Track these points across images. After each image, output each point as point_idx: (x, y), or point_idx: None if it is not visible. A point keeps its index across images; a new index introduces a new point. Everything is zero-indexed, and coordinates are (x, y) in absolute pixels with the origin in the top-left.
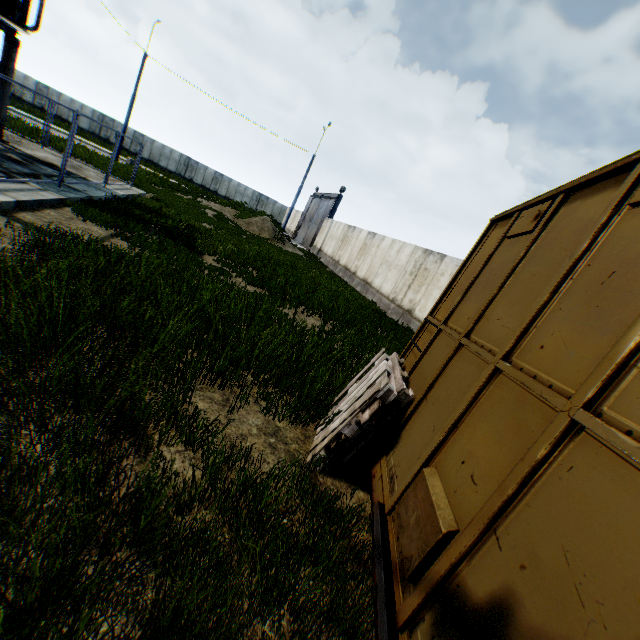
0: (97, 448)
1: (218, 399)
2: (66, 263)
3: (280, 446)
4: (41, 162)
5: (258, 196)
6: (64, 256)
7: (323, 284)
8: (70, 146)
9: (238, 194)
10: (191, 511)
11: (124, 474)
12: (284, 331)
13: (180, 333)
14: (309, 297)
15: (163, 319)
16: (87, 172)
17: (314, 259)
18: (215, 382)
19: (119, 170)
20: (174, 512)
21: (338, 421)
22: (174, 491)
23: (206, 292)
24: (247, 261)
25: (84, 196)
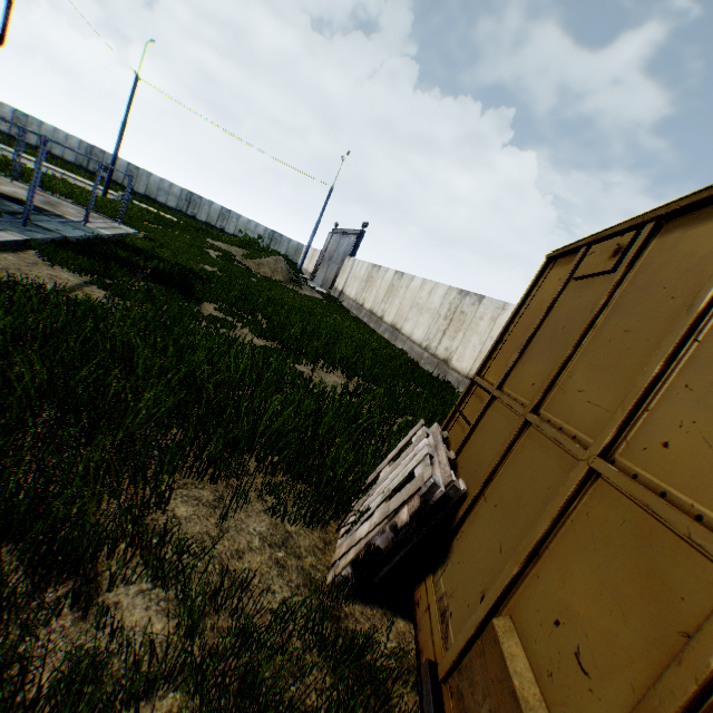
0: (6, 609)
1: (208, 498)
2: (1, 324)
3: (291, 562)
4: (6, 197)
5: (271, 233)
6: (4, 313)
7: (346, 332)
8: (37, 177)
9: (248, 232)
10: (152, 696)
11: (50, 644)
12: (298, 396)
13: (159, 409)
14: (329, 350)
15: (134, 393)
16: (65, 209)
17: (335, 303)
18: (204, 474)
19: (106, 206)
20: (121, 708)
21: (367, 526)
22: (127, 665)
23: (200, 351)
24: (255, 309)
25: (56, 236)
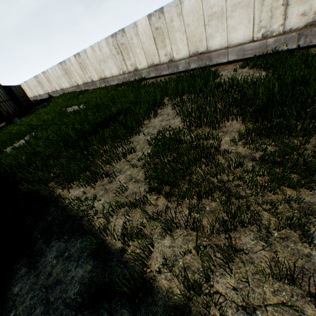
0: None
1: None
2: None
3: None
4: None
5: None
6: None
7: None
8: None
9: None
10: None
11: None
12: None
13: None
14: None
15: None
16: None
17: None
18: None
19: None
20: None
21: None
22: None
23: None
24: None
25: None
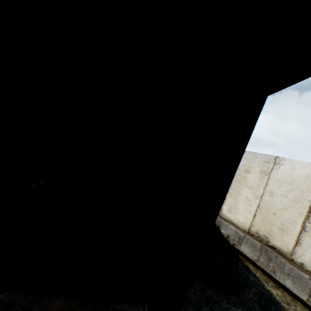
0: None
1: None
2: None
3: None
4: None
5: None
6: None
7: None
8: None
9: None
10: None
11: None
12: None
13: None
14: None
15: None
16: None
17: None
18: None
19: None
20: None
21: None
22: None
23: None
24: None
25: None
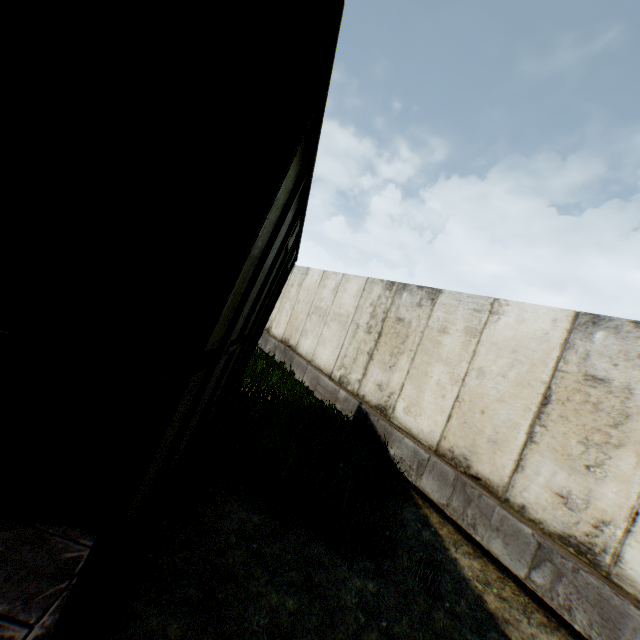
0: None
1: None
2: None
3: None
4: None
5: None
6: None
7: None
8: None
9: None
10: None
11: None
12: None
13: None
14: None
15: None
16: None
17: None
18: None
19: None
20: None
21: None
22: None
23: None
24: None
25: None
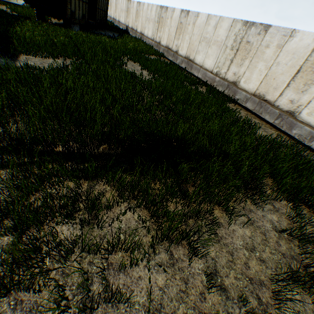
0: None
1: None
2: None
3: None
4: None
5: None
6: None
7: None
8: None
9: None
10: None
11: None
12: None
13: None
14: None
15: None
16: None
17: None
18: None
19: None
20: None
21: None
22: None
23: None
24: None
25: None
